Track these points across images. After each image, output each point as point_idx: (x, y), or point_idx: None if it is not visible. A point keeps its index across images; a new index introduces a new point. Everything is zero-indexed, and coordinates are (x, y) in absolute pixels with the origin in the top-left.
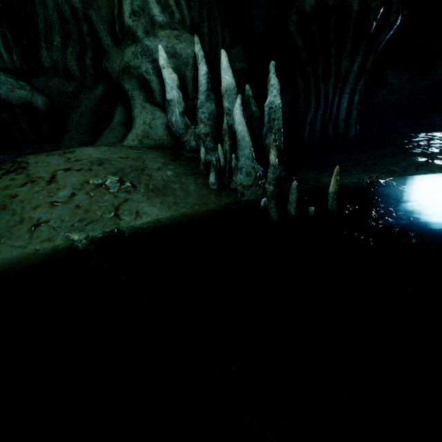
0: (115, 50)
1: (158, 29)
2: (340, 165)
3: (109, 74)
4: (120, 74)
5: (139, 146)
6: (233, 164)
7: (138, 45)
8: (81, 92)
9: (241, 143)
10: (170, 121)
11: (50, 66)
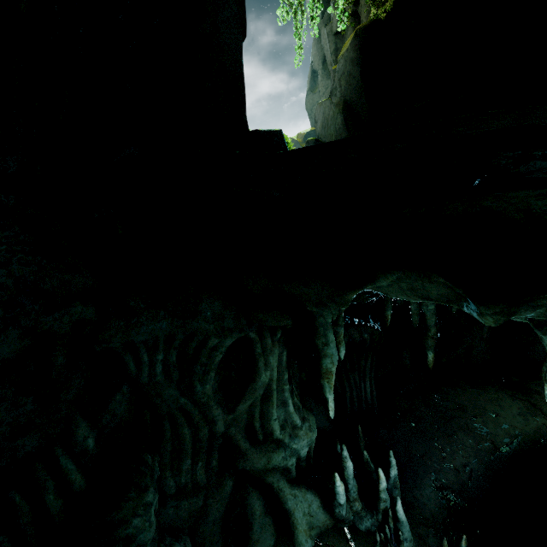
0: (254, 451)
1: (298, 430)
2: (398, 454)
3: (244, 469)
4: (263, 472)
5: (314, 543)
6: (402, 538)
7: (287, 450)
8: (207, 497)
9: (404, 525)
10: (340, 515)
11: (175, 491)
